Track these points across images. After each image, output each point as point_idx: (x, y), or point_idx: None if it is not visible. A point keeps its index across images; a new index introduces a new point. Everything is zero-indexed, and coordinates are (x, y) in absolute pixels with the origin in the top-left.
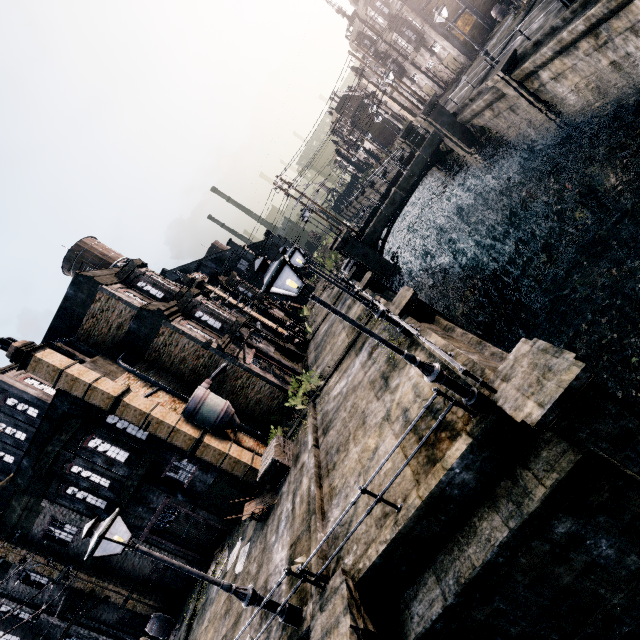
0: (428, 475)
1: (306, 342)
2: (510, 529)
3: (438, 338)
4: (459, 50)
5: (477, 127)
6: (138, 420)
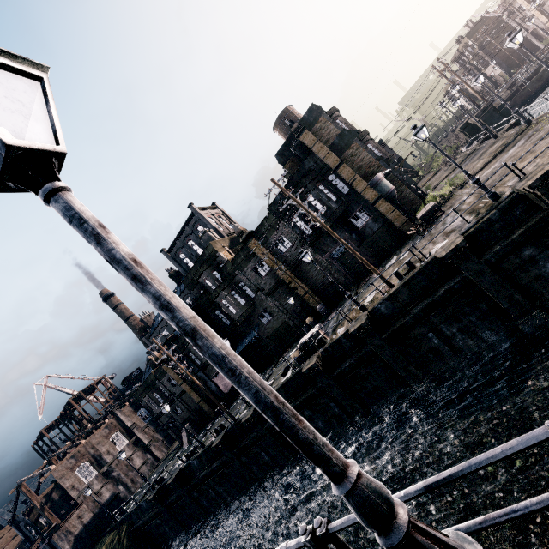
0: None
1: (426, 194)
2: None
3: None
4: None
5: None
6: (348, 177)
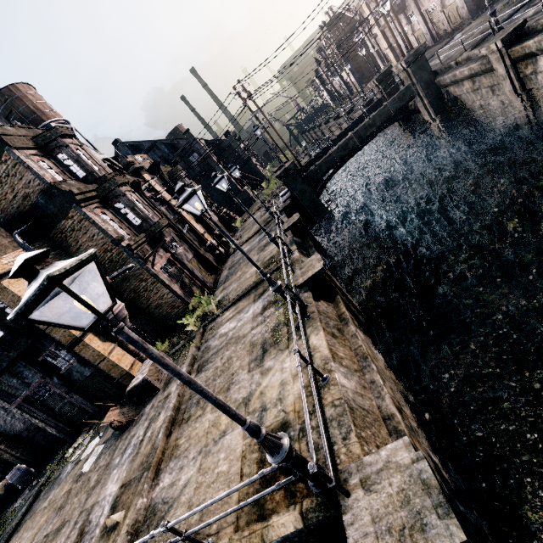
0: (246, 529)
1: (226, 256)
2: None
3: (323, 342)
4: (465, 1)
5: (451, 95)
6: (16, 305)
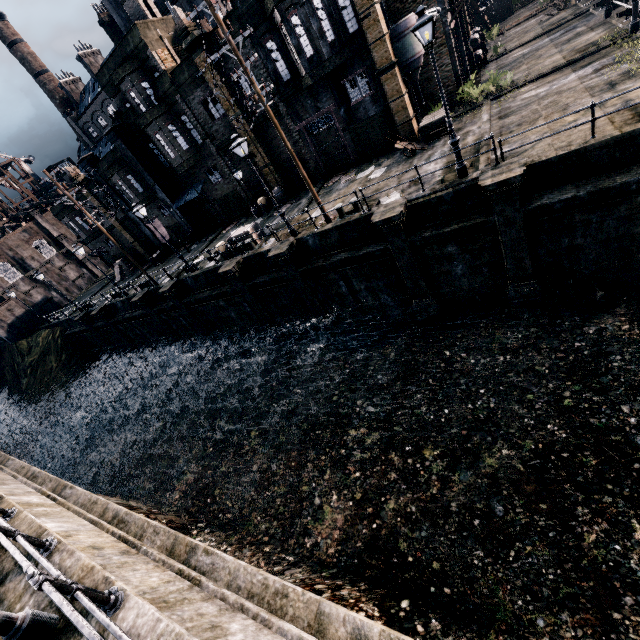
0: (638, 123)
1: (486, 61)
2: None
3: None
4: None
5: None
6: (362, 5)
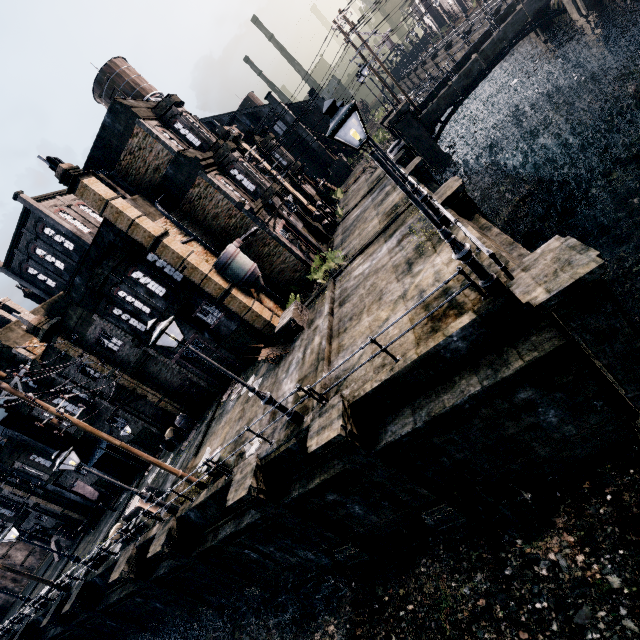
0: (429, 339)
1: (334, 225)
2: (483, 386)
3: (473, 231)
4: None
5: None
6: (175, 262)
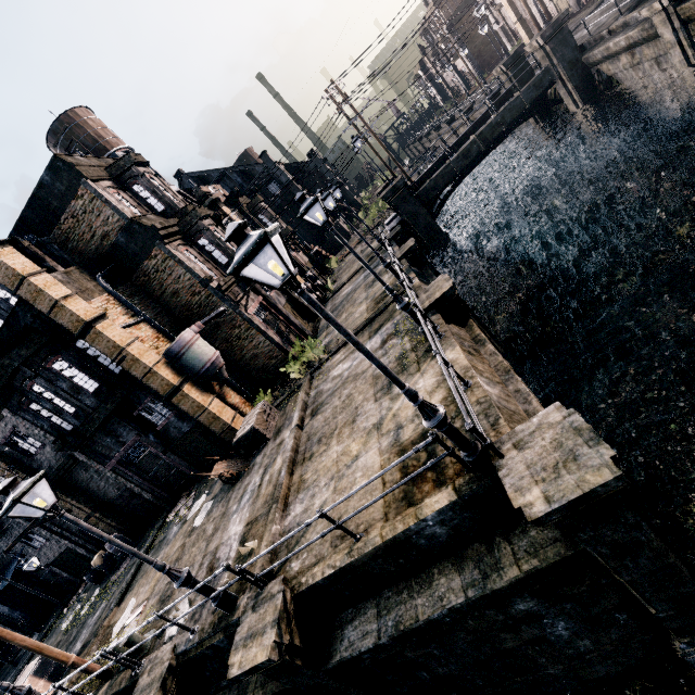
0: (398, 516)
1: (324, 300)
2: (467, 598)
3: (461, 355)
4: None
5: (604, 75)
6: (111, 352)
